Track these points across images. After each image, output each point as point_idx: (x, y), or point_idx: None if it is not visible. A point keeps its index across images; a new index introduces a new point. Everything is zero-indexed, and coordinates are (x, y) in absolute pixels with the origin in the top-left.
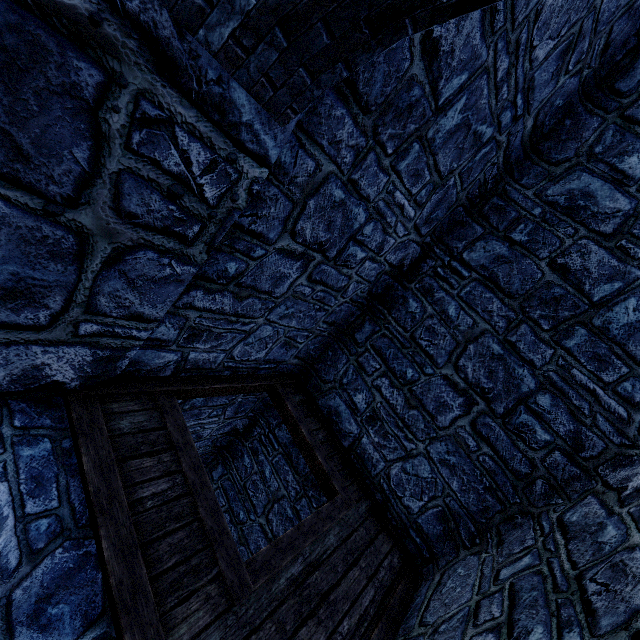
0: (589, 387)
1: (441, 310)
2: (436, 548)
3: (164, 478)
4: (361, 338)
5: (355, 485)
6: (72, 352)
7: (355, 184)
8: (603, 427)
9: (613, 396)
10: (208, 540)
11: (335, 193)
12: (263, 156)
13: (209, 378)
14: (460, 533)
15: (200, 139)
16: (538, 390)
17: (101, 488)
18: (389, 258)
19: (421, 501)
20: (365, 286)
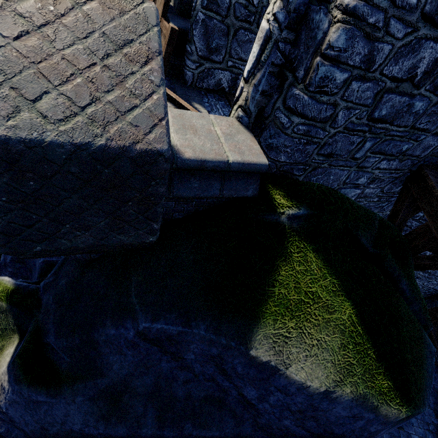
0: None
1: None
2: None
3: None
4: None
5: None
6: (226, 74)
7: None
8: None
9: None
10: None
11: None
12: None
13: None
14: None
15: None
16: None
17: None
18: None
19: None
20: None
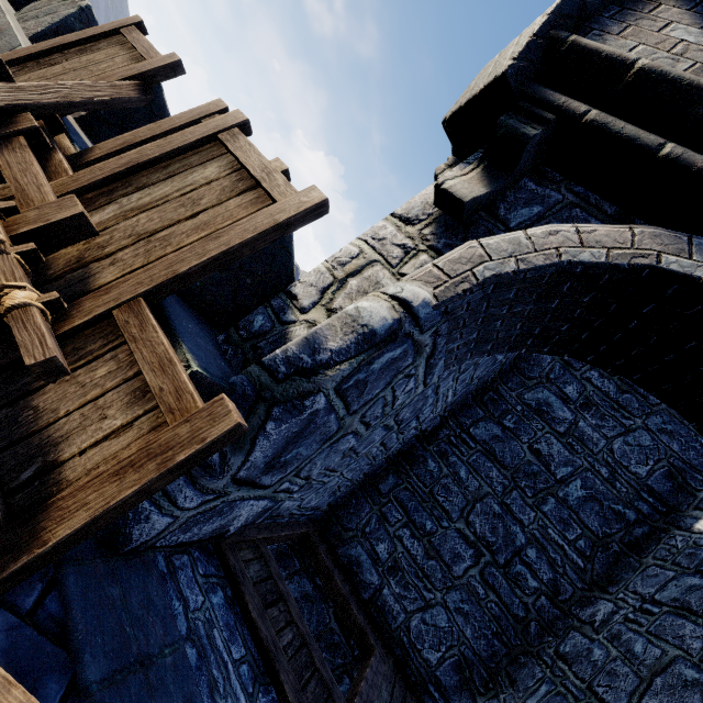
0: (559, 543)
1: (454, 472)
2: (454, 700)
3: (287, 628)
4: (385, 489)
5: (380, 640)
6: (259, 505)
7: (438, 387)
8: (570, 575)
9: (574, 550)
10: (327, 690)
11: (428, 392)
12: (428, 384)
13: (277, 525)
14: (474, 681)
15: (415, 380)
16: (527, 544)
17: (267, 635)
18: (423, 426)
19: (439, 652)
20: (400, 445)
